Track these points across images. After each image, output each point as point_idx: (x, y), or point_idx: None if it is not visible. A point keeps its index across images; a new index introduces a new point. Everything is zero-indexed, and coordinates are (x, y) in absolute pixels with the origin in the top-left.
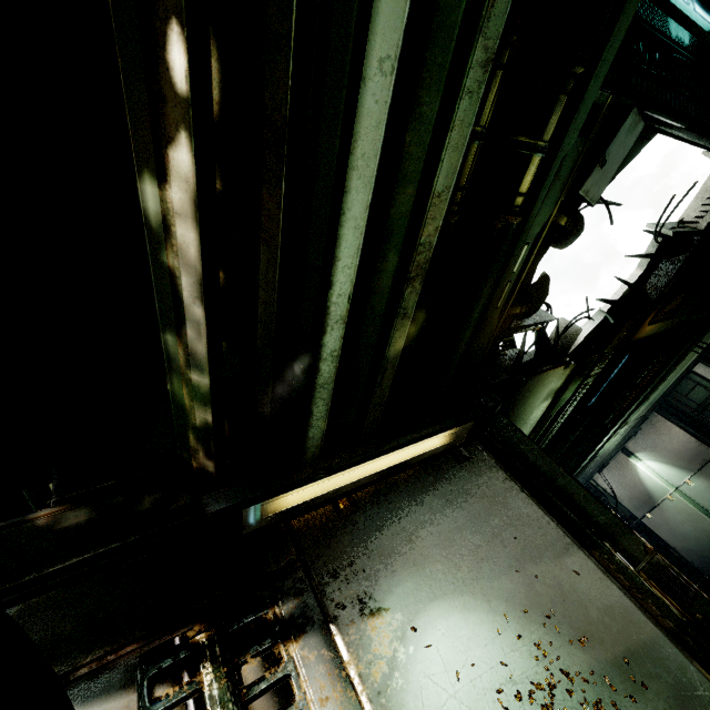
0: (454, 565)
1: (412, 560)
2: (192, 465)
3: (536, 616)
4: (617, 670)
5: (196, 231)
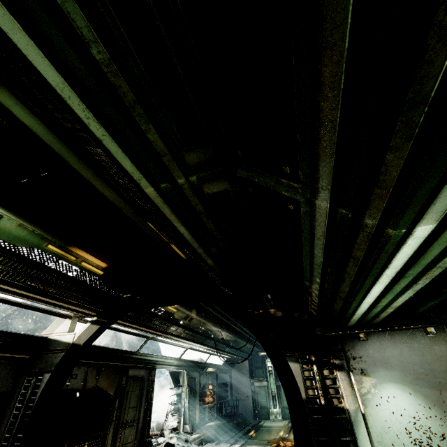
0: (404, 375)
1: (385, 366)
2: (309, 309)
3: (437, 407)
4: None
5: (318, 292)
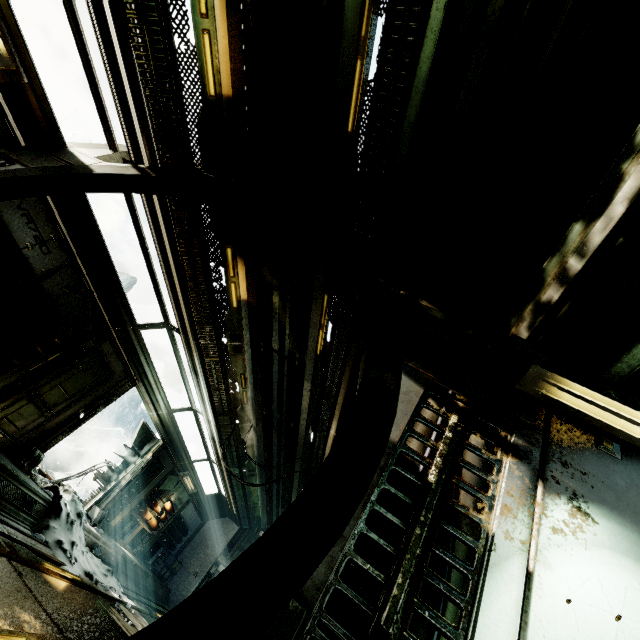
0: None
1: None
2: (510, 330)
3: None
4: None
5: None
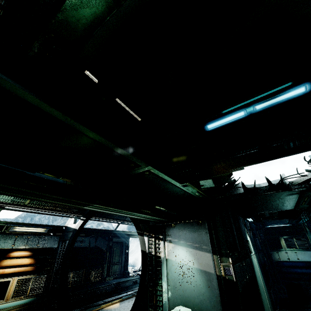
0: (184, 243)
1: (178, 239)
2: None
3: (193, 257)
4: (200, 270)
5: None
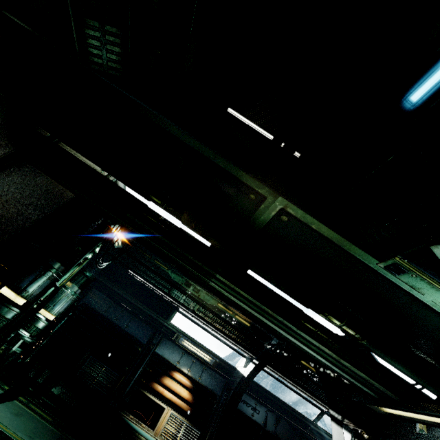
0: None
1: None
2: None
3: None
4: None
5: None
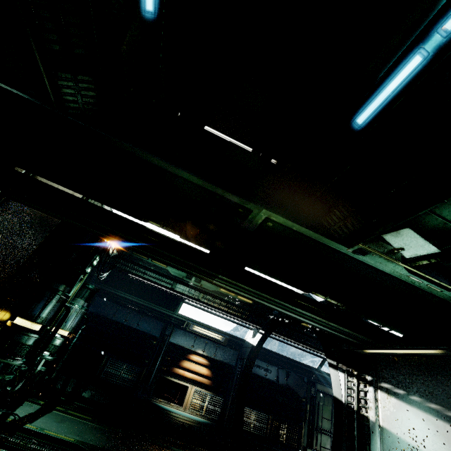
0: (421, 402)
1: (406, 389)
2: None
3: (444, 441)
4: None
5: None
